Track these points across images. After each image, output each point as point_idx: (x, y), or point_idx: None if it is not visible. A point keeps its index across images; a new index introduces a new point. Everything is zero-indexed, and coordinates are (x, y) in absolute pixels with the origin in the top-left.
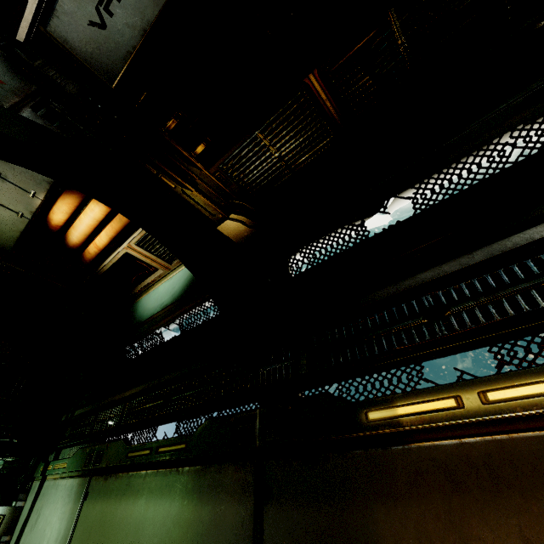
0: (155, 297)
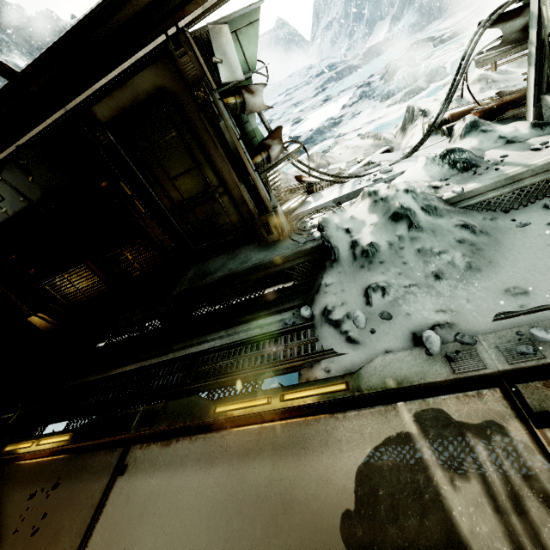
0: None
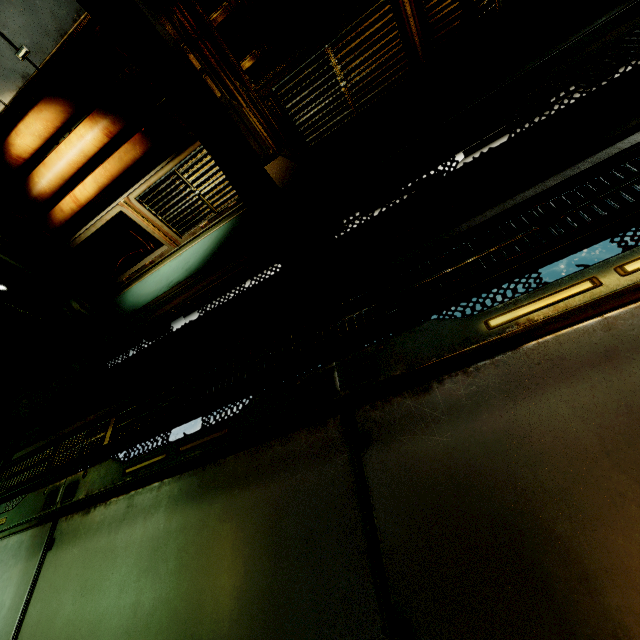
0: (155, 279)
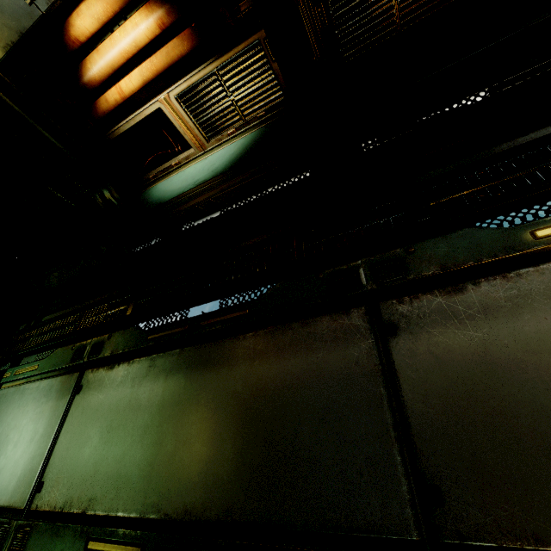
0: (180, 178)
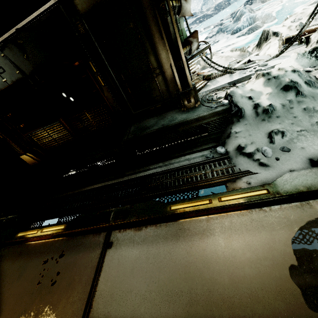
0: None
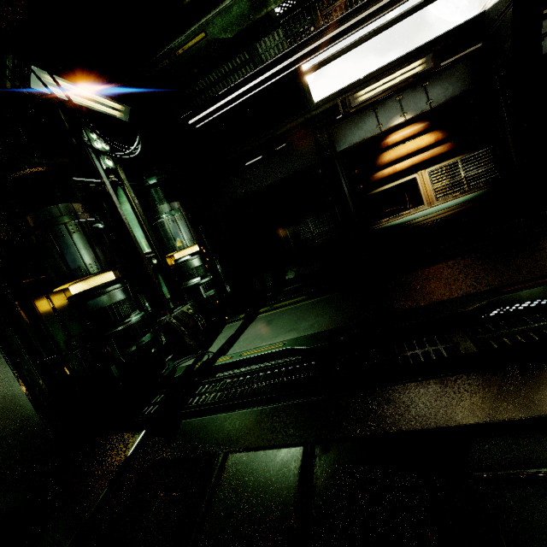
0: (417, 215)
